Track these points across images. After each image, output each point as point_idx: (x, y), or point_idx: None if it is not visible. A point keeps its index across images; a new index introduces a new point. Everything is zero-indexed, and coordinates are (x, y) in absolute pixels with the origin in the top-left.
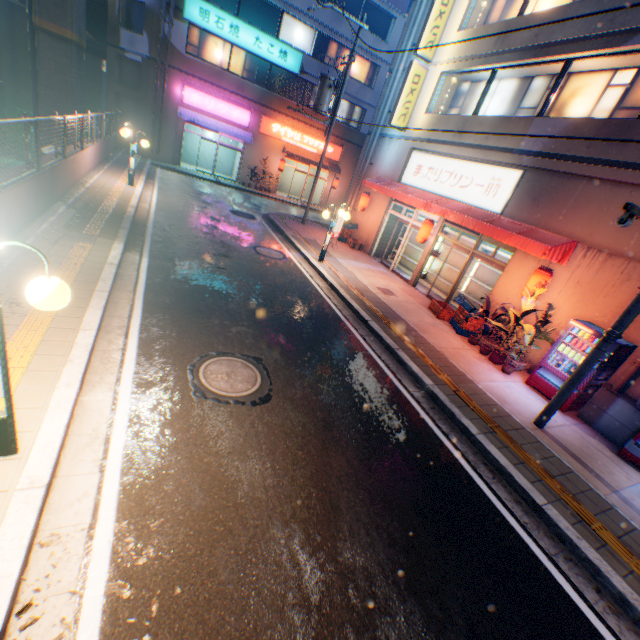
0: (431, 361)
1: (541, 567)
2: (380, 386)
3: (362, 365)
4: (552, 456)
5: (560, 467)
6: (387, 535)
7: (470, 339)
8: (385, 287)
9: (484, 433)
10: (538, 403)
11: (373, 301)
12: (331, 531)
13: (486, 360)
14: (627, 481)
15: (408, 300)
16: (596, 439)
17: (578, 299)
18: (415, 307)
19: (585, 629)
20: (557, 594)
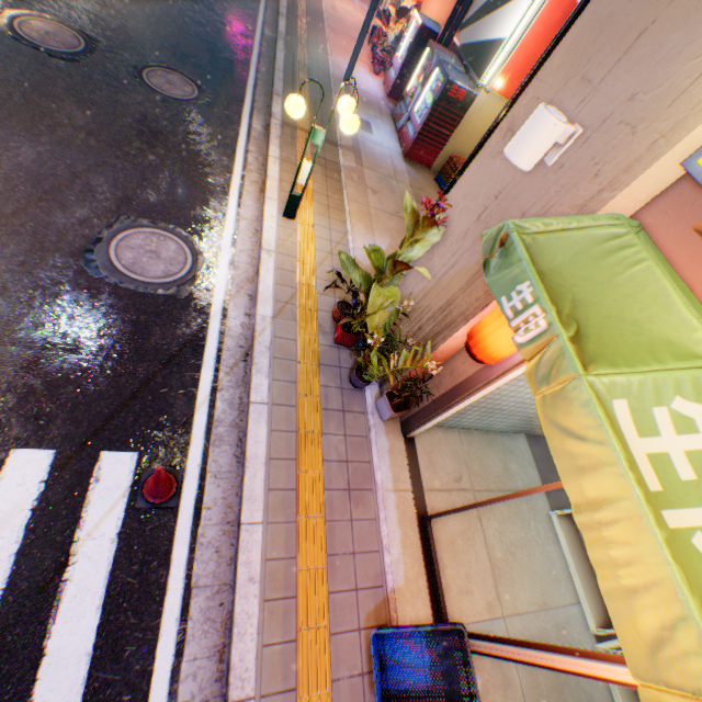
0: (306, 34)
1: (246, 76)
2: (242, 19)
3: (242, 10)
4: (328, 84)
5: (324, 86)
6: (164, 23)
7: (373, 54)
8: (345, 12)
9: (287, 54)
10: (373, 88)
11: (310, 4)
12: (134, 5)
13: (370, 67)
14: (373, 117)
15: (357, 26)
16: (391, 112)
17: (442, 5)
18: (356, 30)
19: (240, 85)
20: (241, 79)
